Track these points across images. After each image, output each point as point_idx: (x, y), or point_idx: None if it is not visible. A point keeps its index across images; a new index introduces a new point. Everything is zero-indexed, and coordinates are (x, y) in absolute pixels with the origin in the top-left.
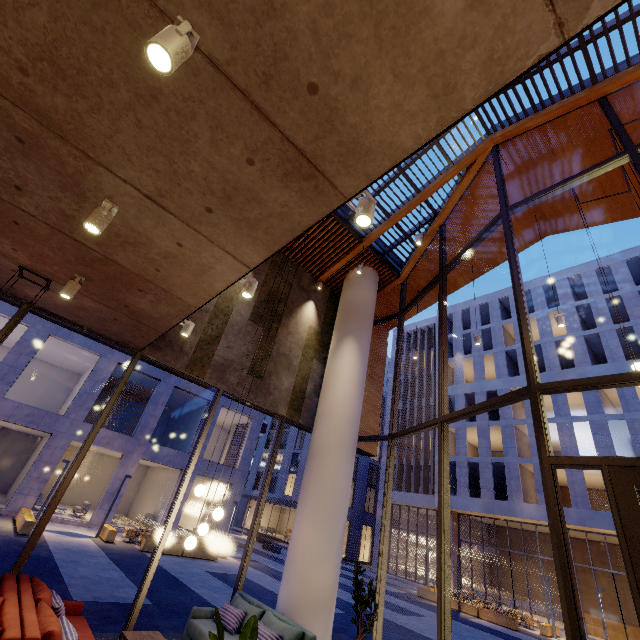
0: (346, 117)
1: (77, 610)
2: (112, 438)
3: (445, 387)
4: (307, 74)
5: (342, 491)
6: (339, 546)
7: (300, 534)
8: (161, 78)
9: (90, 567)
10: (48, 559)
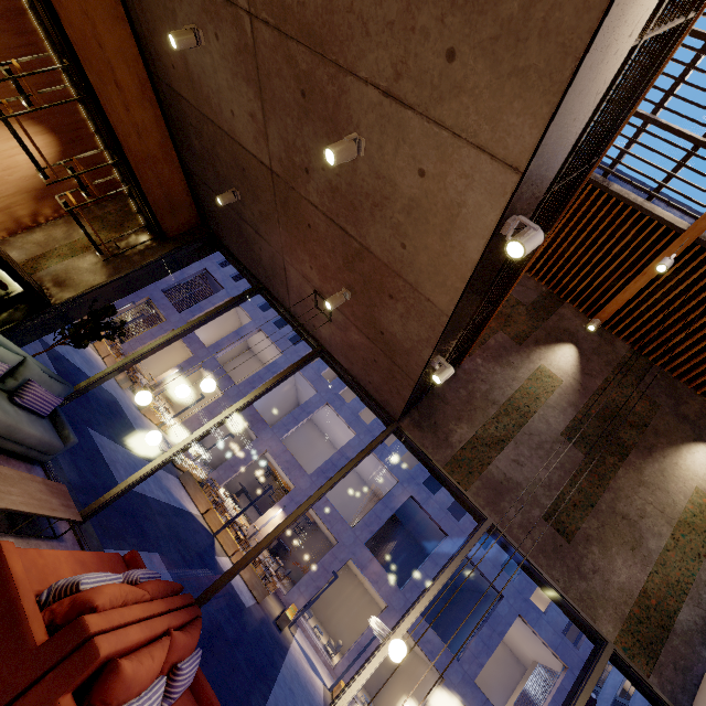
0: None
1: None
2: (382, 578)
3: None
4: None
5: None
6: None
7: None
8: None
9: None
10: (275, 665)
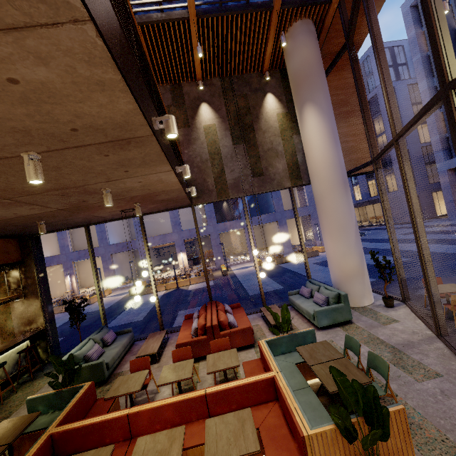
0: (98, 124)
1: (239, 306)
2: (233, 224)
3: (392, 107)
4: (65, 129)
5: (345, 215)
6: (356, 245)
7: (327, 247)
8: (49, 164)
9: (254, 280)
10: (237, 282)
